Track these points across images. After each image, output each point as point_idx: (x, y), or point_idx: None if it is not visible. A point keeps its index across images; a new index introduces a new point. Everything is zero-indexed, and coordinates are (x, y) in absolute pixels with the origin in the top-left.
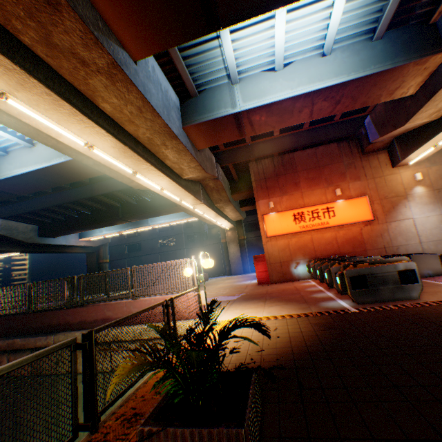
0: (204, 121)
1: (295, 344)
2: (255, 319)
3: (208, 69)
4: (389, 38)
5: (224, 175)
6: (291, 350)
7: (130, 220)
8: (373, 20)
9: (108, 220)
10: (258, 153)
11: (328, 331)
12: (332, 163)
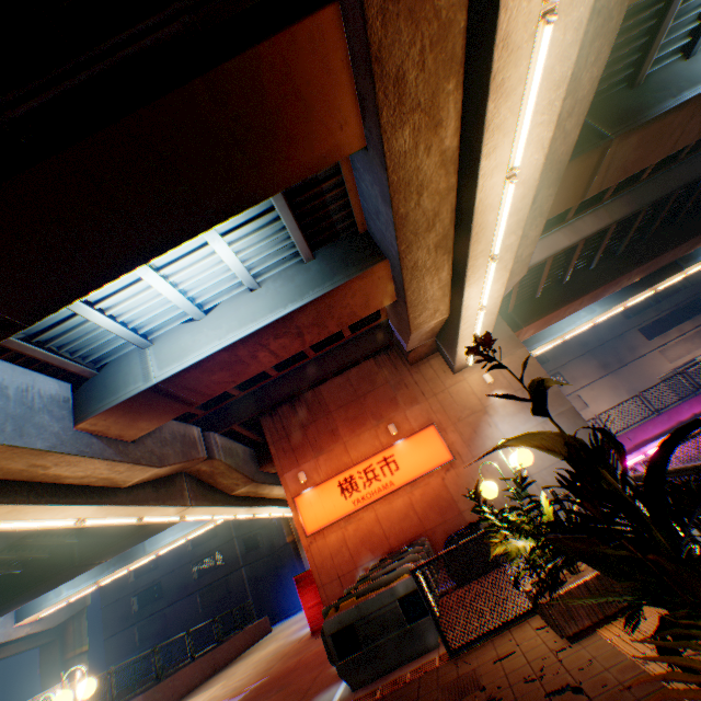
0: (108, 409)
1: None
2: None
3: (98, 341)
4: (323, 255)
5: (233, 442)
6: None
7: (101, 560)
8: (293, 244)
9: (53, 575)
10: (272, 398)
11: None
12: (375, 387)
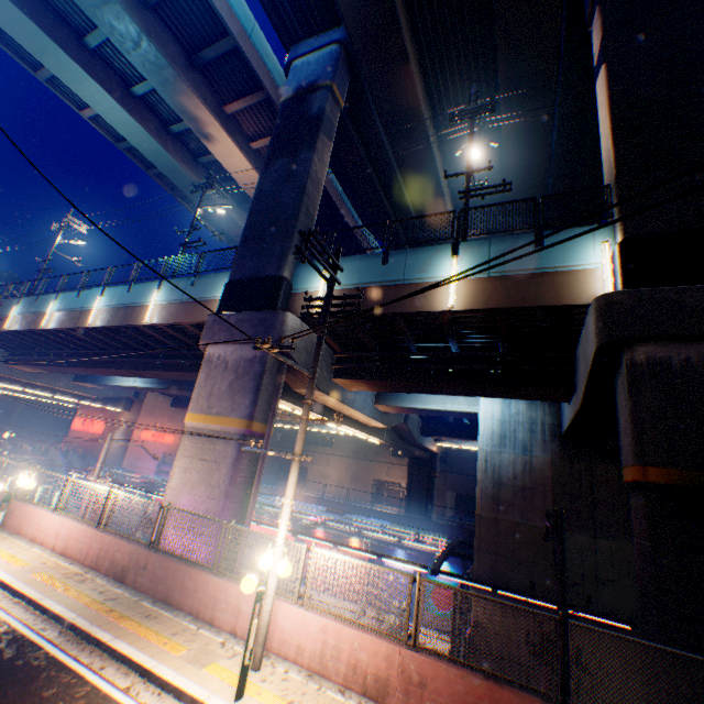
0: None
1: None
2: None
3: None
4: None
5: None
6: None
7: None
8: None
9: None
10: None
11: None
12: None
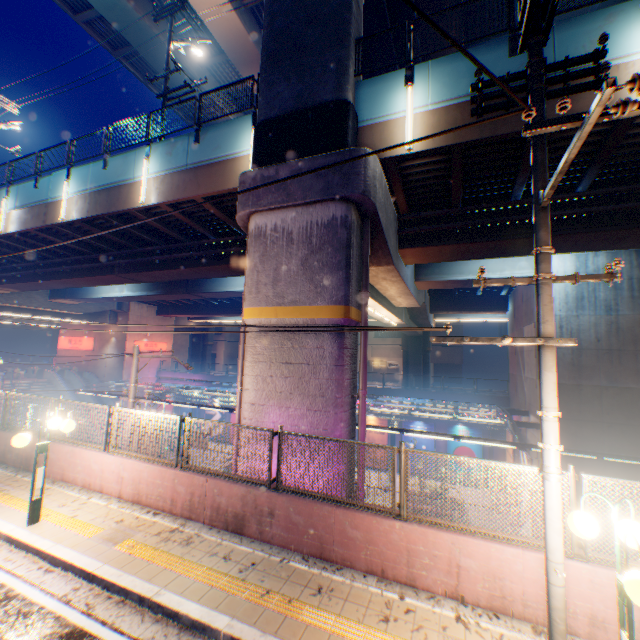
0: None
1: None
2: None
3: None
4: None
5: None
6: None
7: None
8: None
9: None
10: None
11: None
12: None
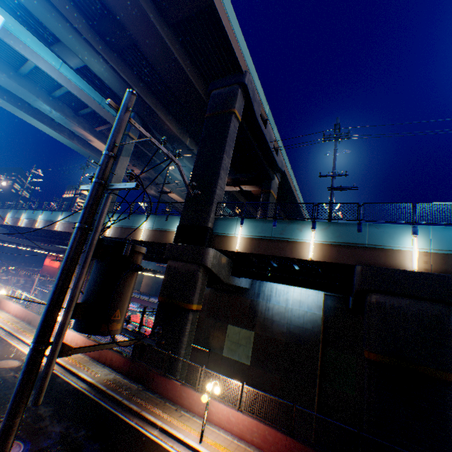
0: None
1: None
2: None
3: None
4: None
5: None
6: None
7: None
8: None
9: None
10: None
11: None
12: None
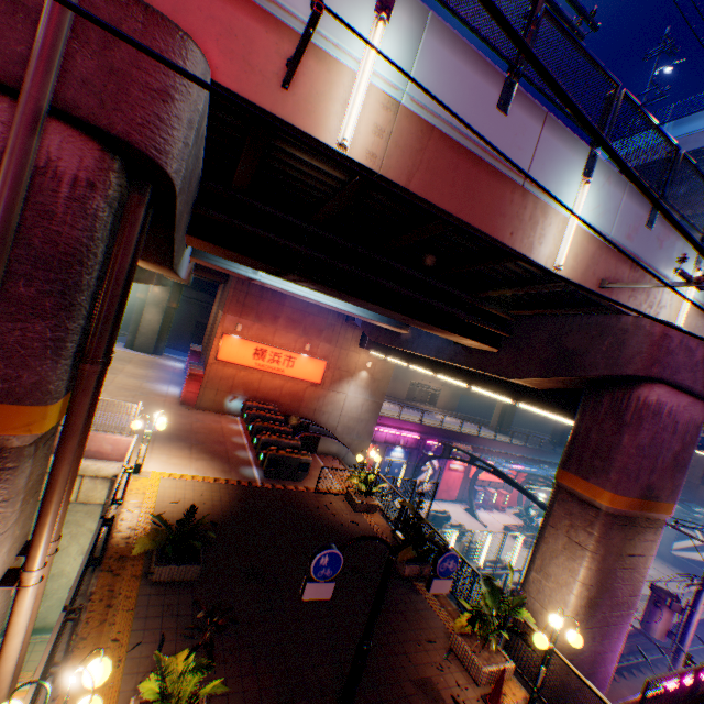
0: (219, 266)
1: (217, 512)
2: (186, 477)
3: None
4: None
5: None
6: (214, 517)
7: None
8: None
9: None
10: None
11: (239, 503)
12: (319, 315)
